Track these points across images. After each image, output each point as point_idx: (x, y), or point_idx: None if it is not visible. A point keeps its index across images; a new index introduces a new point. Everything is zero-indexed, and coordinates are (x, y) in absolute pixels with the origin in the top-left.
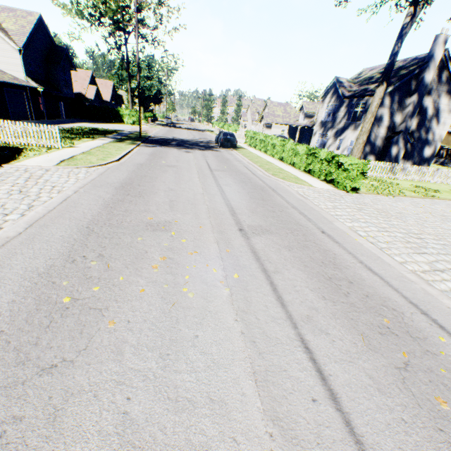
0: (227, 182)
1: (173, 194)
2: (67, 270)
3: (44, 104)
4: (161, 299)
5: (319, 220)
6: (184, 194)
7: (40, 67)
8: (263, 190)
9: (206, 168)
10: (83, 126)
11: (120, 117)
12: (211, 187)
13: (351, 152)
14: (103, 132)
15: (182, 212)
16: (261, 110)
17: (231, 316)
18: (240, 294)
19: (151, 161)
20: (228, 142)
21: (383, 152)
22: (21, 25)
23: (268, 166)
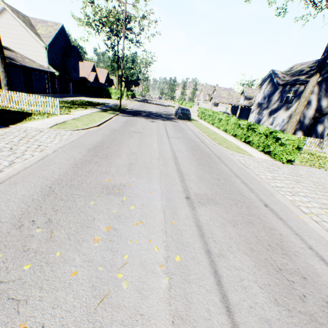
0: (180, 148)
1: (134, 157)
2: (9, 238)
3: (58, 83)
4: (90, 288)
5: (261, 191)
6: (143, 157)
7: (59, 59)
8: (210, 157)
9: (164, 135)
10: (82, 99)
11: (109, 94)
12: (166, 152)
13: (285, 128)
14: (95, 104)
15: (138, 175)
16: (210, 93)
17: (166, 325)
18: (180, 287)
19: (123, 127)
20: (184, 115)
21: (310, 129)
22: (49, 31)
23: (214, 136)
